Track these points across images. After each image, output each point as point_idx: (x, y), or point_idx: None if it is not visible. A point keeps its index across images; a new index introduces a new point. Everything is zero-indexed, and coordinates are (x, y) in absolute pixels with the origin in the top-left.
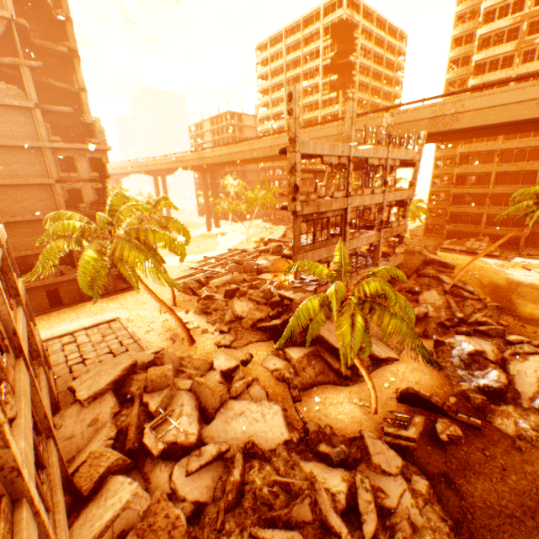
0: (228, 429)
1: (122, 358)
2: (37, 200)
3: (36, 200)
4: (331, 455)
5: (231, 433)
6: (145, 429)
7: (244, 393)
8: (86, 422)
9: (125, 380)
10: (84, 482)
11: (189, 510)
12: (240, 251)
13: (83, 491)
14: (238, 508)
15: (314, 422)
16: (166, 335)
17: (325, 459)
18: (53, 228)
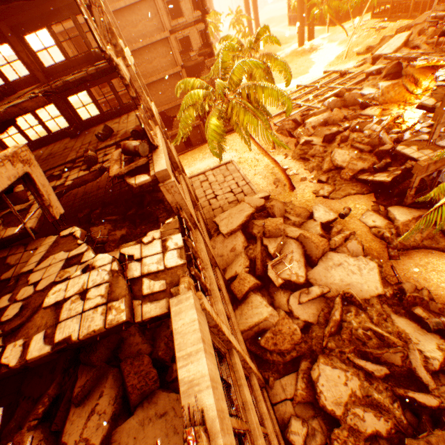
0: (328, 276)
1: (244, 206)
2: (161, 57)
3: (160, 58)
4: (428, 323)
5: (330, 279)
6: (267, 265)
7: (341, 246)
8: (228, 248)
9: (248, 223)
10: (237, 293)
11: (301, 325)
12: (339, 74)
13: (238, 297)
14: (337, 336)
15: (410, 284)
16: (269, 179)
17: (418, 320)
18: (185, 102)
